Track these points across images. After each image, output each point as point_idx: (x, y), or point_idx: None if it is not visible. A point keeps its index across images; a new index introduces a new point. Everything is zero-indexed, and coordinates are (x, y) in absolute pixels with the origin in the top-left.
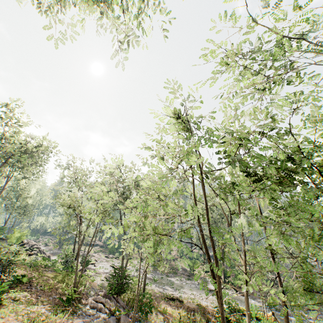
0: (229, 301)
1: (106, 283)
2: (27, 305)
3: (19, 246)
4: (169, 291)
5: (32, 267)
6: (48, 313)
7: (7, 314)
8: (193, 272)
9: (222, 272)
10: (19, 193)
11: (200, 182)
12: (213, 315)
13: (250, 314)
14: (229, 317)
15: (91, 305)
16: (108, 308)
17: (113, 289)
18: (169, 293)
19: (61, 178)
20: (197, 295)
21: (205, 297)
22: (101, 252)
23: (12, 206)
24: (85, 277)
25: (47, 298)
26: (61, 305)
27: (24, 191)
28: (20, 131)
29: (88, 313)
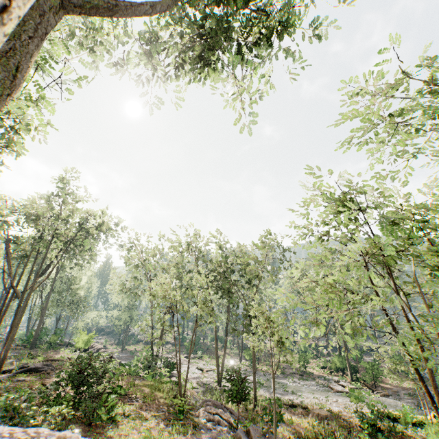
0: (373, 403)
1: (202, 391)
2: (142, 420)
3: (82, 351)
4: (284, 396)
5: (116, 377)
6: (169, 428)
7: (130, 431)
8: (305, 370)
9: (347, 367)
10: (68, 284)
11: (386, 267)
12: (353, 423)
13: (404, 419)
14: (378, 424)
15: (206, 417)
16: (226, 420)
17: (233, 396)
18: (285, 399)
19: (126, 262)
20: (322, 400)
21: (333, 400)
22: (174, 351)
23: (62, 302)
24: (182, 385)
25: (155, 412)
26: (175, 419)
27: (74, 281)
28: (77, 209)
29: (208, 426)
